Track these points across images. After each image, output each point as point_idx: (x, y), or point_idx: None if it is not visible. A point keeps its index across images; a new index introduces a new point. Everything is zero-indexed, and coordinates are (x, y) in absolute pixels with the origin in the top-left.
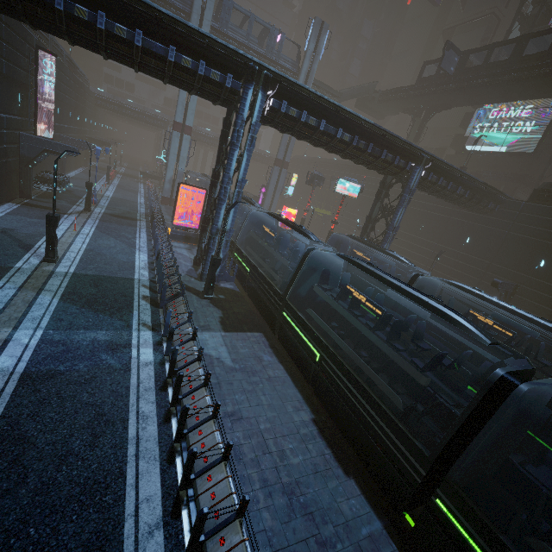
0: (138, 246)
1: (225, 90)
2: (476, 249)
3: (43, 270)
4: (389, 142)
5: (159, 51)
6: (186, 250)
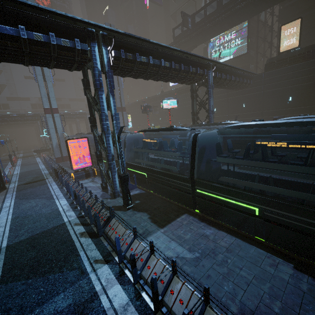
0: (54, 196)
1: (77, 53)
2: (251, 108)
3: None
4: (191, 60)
5: (10, 32)
6: (91, 182)
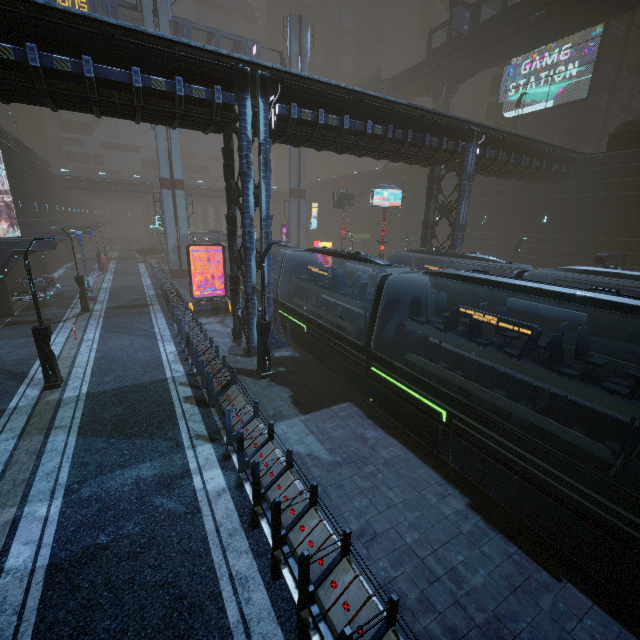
0: (159, 336)
1: (216, 109)
2: (559, 226)
3: (47, 401)
4: (430, 123)
5: (119, 78)
6: (219, 324)
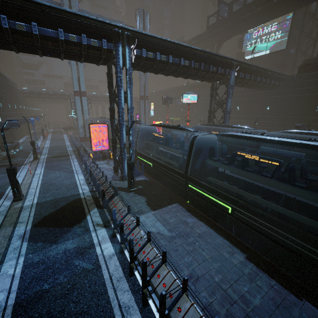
0: (75, 171)
1: (103, 51)
2: (275, 111)
3: (14, 208)
4: (212, 59)
5: (51, 35)
6: (106, 164)
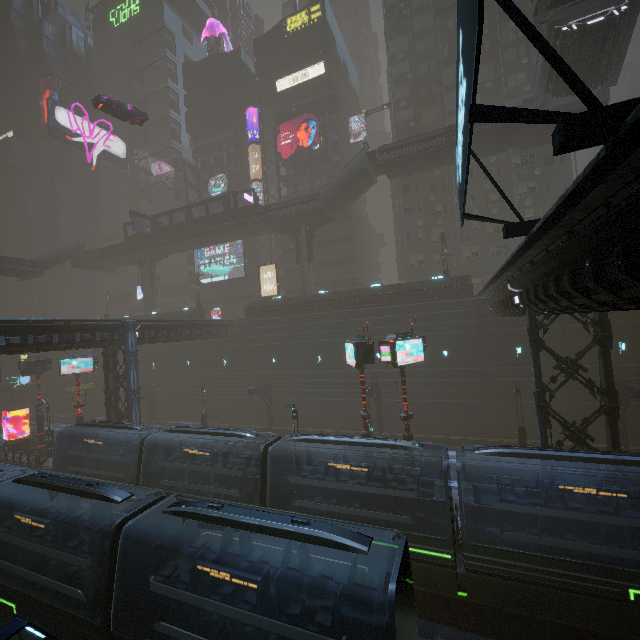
0: None
1: None
2: (234, 366)
3: None
4: (78, 326)
5: None
6: None
